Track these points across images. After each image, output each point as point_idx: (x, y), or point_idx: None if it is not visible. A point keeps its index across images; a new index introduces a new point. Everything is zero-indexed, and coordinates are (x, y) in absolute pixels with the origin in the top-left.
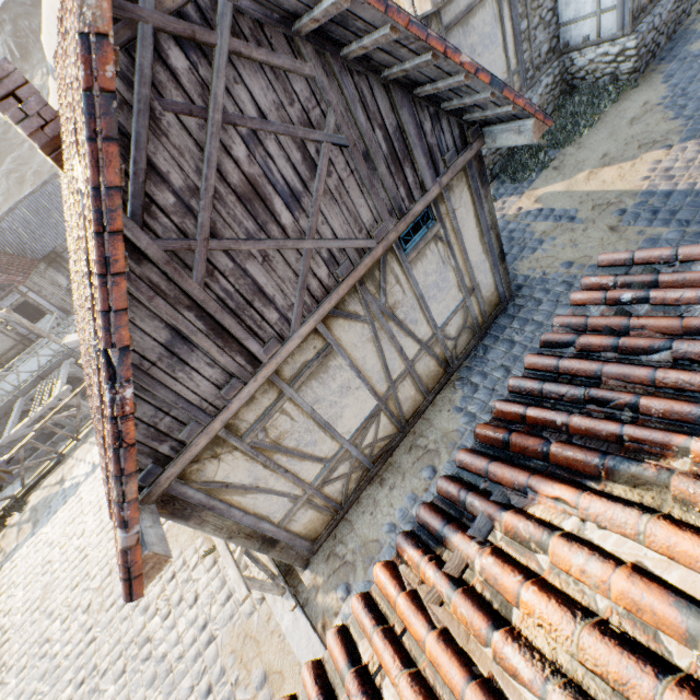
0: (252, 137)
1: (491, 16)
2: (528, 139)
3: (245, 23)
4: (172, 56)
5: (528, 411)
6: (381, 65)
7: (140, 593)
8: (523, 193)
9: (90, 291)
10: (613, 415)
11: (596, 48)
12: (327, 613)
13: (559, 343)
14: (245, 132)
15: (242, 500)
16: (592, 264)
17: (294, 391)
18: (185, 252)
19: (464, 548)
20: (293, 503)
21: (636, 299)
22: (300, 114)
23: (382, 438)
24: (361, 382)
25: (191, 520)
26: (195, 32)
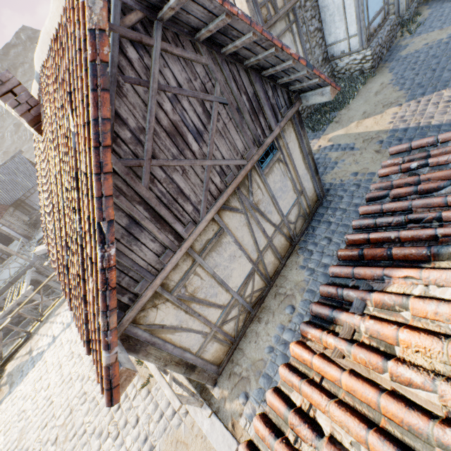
0: (174, 98)
1: (289, 42)
2: (328, 98)
3: (169, 34)
4: (129, 51)
5: (371, 235)
6: (243, 58)
7: (117, 399)
8: (320, 137)
9: (76, 195)
10: (426, 226)
11: (349, 57)
12: (234, 415)
13: (378, 197)
14: (170, 95)
15: (172, 337)
16: (369, 172)
17: (202, 259)
18: (137, 167)
19: (350, 320)
20: (204, 338)
21: (420, 165)
22: (200, 85)
23: (256, 290)
24: (242, 252)
25: (140, 353)
26: (142, 38)
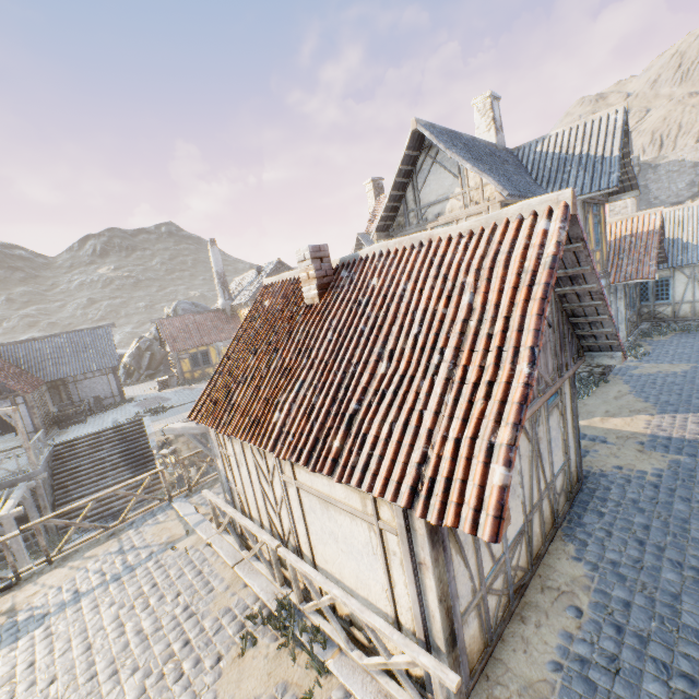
0: None
1: None
2: (617, 362)
3: None
4: None
5: None
6: (566, 301)
7: (499, 538)
8: None
9: (458, 336)
10: None
11: None
12: None
13: None
14: None
15: (454, 558)
16: (637, 469)
17: None
18: None
19: None
20: (471, 596)
21: None
22: None
23: (520, 565)
24: (520, 492)
25: (434, 550)
26: None
